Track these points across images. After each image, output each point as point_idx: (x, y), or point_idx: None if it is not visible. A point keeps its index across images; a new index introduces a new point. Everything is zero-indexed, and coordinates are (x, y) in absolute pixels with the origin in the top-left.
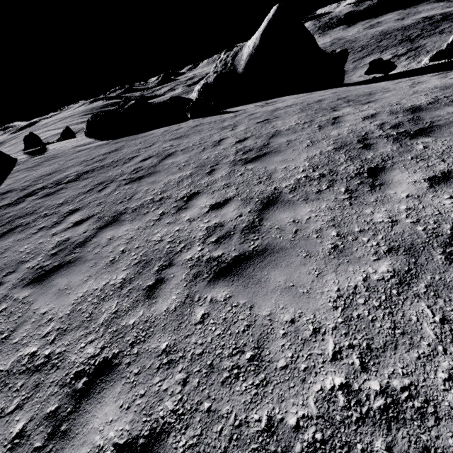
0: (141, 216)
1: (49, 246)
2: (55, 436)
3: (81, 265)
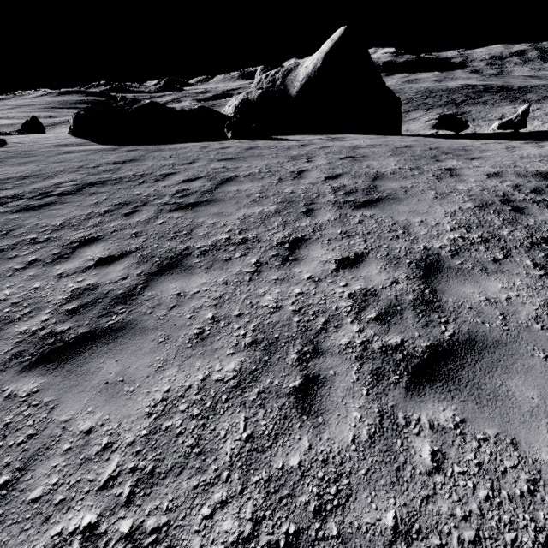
0: (223, 264)
1: (59, 296)
2: None
3: (137, 338)
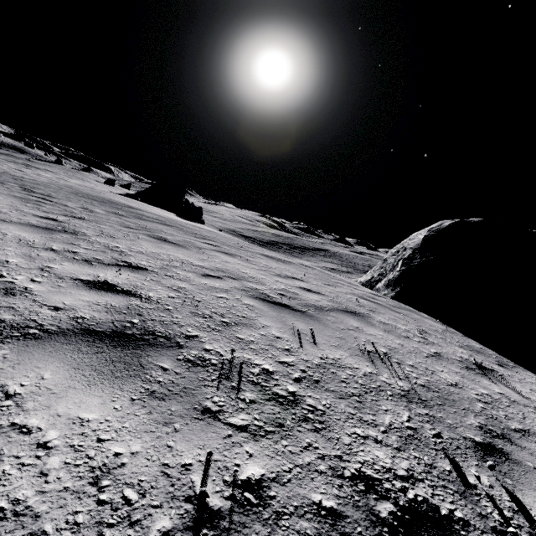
0: None
1: None
2: None
3: None
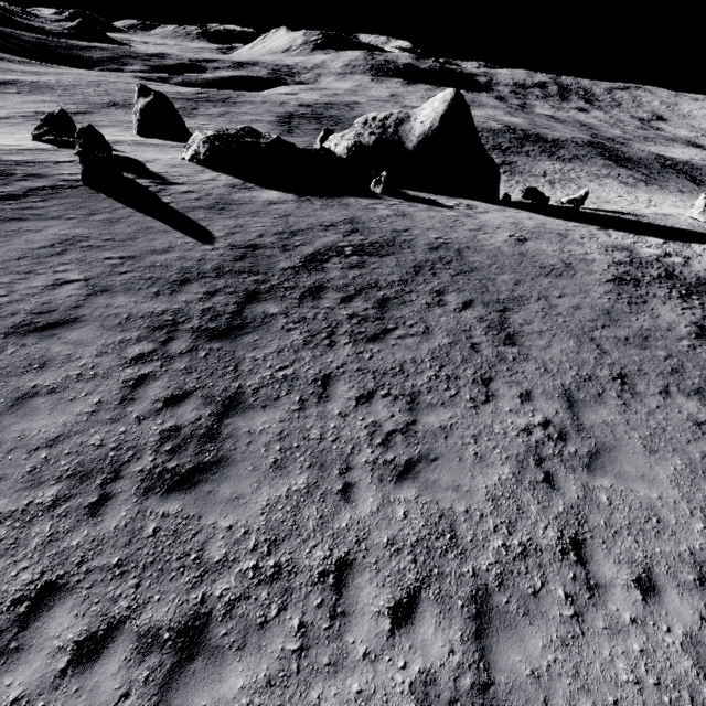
0: (525, 307)
1: (472, 321)
2: (633, 394)
3: (530, 336)
